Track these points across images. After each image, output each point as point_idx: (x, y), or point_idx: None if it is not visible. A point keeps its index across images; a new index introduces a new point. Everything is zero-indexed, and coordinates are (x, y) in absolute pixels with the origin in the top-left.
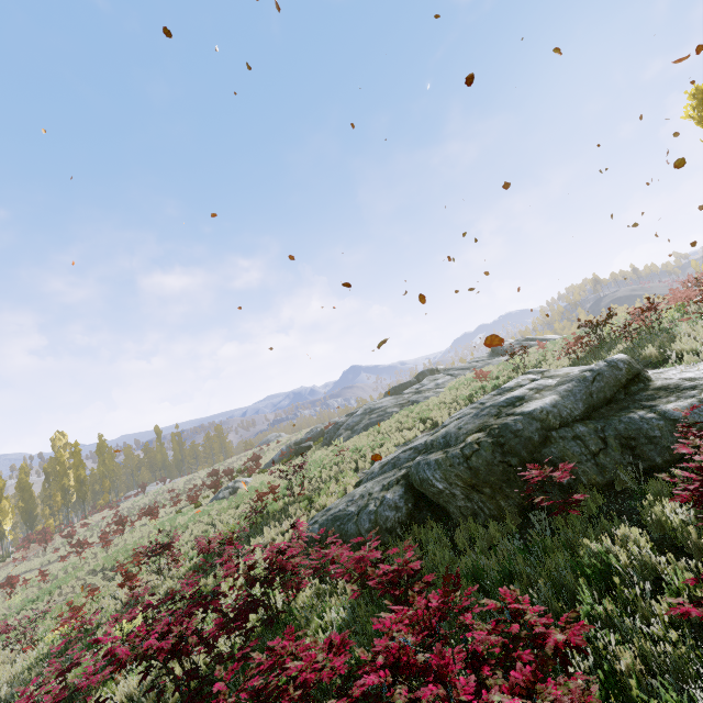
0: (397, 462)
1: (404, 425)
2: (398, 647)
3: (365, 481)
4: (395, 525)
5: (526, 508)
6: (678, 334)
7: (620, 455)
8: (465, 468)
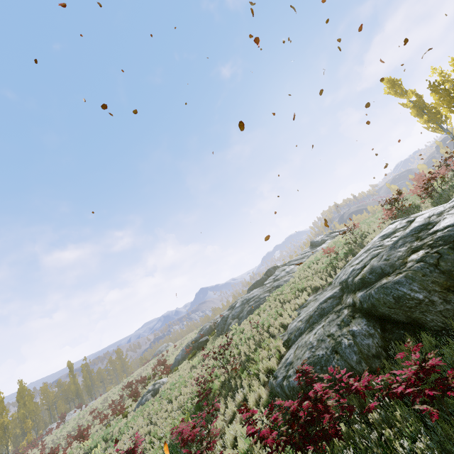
0: (322, 312)
1: (288, 298)
2: None
3: (293, 338)
4: (379, 350)
5: None
6: None
7: None
8: (438, 273)
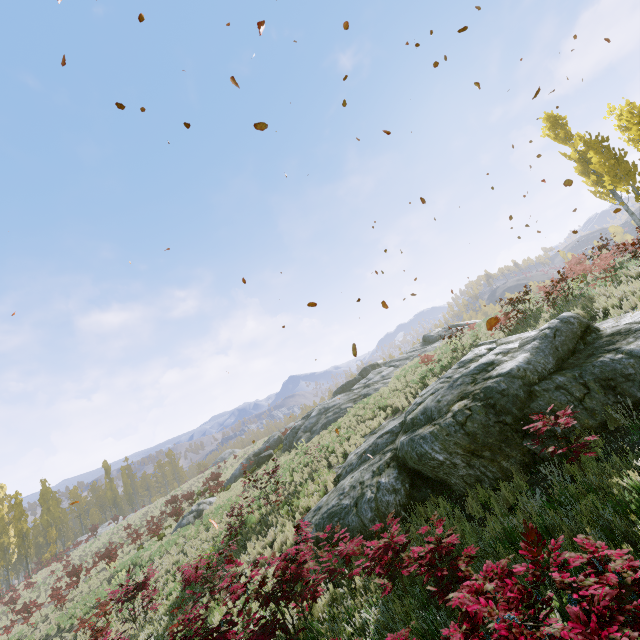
0: (375, 449)
1: (365, 416)
2: (506, 627)
3: (344, 475)
4: (398, 509)
5: (529, 464)
6: (595, 295)
7: (604, 396)
8: (462, 435)
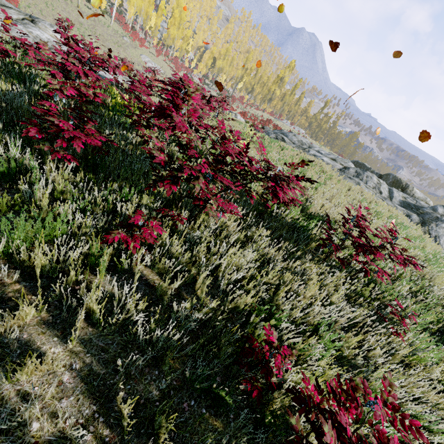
0: None
1: None
2: None
3: None
4: None
5: None
6: None
7: None
8: None
